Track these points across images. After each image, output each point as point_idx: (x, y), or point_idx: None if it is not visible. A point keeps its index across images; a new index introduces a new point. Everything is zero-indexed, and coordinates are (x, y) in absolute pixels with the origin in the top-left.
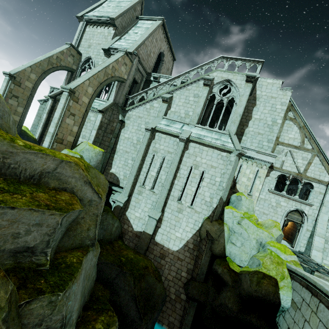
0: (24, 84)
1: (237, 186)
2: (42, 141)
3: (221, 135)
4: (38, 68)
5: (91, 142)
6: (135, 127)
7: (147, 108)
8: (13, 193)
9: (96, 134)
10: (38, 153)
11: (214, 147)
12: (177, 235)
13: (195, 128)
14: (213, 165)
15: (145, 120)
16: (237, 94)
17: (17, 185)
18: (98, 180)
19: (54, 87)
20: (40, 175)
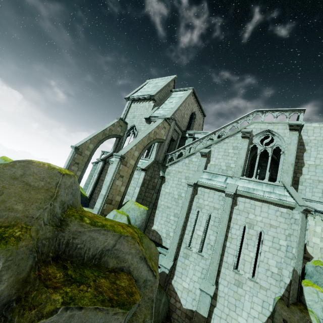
0: (84, 153)
1: (308, 249)
2: (92, 198)
3: (274, 187)
4: (95, 139)
5: (134, 198)
6: (176, 181)
7: (186, 163)
8: (79, 283)
9: (140, 191)
10: (101, 230)
11: (269, 202)
12: (240, 322)
13: (240, 181)
14: (272, 224)
15: (184, 174)
16: (282, 143)
17: (81, 270)
18: (150, 250)
19: (104, 151)
20: (101, 254)
